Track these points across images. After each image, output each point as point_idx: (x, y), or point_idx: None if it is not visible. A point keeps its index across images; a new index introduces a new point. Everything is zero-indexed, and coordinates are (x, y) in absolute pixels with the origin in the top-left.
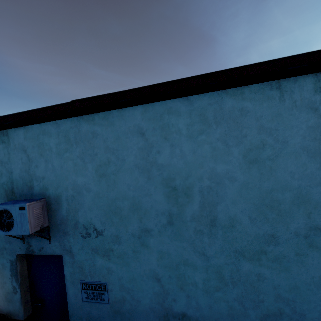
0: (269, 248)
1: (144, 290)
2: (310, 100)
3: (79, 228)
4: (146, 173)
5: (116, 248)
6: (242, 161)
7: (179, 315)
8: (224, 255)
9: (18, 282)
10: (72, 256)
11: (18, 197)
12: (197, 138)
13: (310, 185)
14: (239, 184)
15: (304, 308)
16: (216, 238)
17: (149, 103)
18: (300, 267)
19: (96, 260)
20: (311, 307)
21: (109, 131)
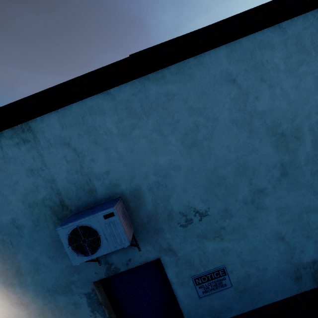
0: None
1: (269, 255)
2: None
3: (176, 218)
4: (247, 127)
5: (228, 224)
6: None
7: (309, 264)
8: None
9: (104, 315)
10: (174, 254)
11: (74, 209)
12: (298, 70)
13: None
14: None
15: None
16: None
17: (234, 40)
18: None
19: (205, 246)
20: None
21: (188, 87)
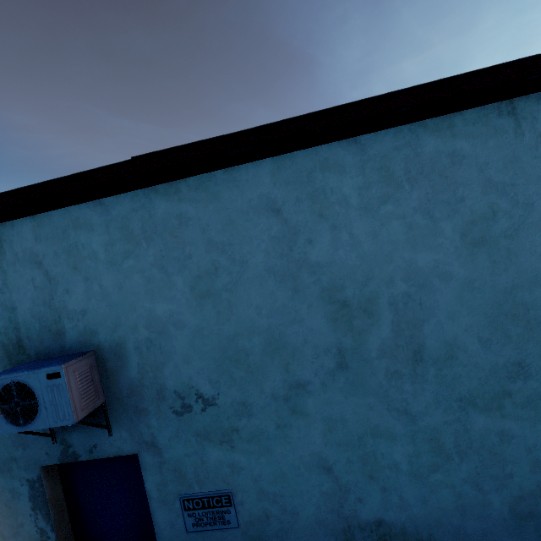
0: (515, 386)
1: (304, 492)
2: None
3: (169, 399)
4: (290, 282)
5: (244, 425)
6: (459, 244)
7: (371, 525)
8: (442, 408)
9: (49, 520)
10: (159, 453)
11: (34, 355)
12: (379, 210)
13: None
14: (459, 283)
15: None
16: (425, 381)
17: (285, 154)
18: None
19: (206, 452)
20: None
21: (210, 210)
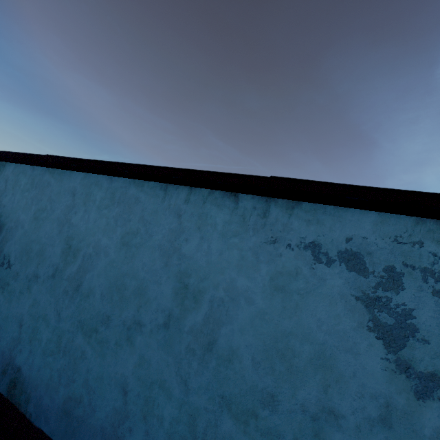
0: (101, 328)
1: (8, 332)
2: (180, 207)
3: (1, 257)
4: (61, 227)
5: (12, 284)
6: (119, 241)
7: (16, 368)
8: (71, 321)
9: None
10: None
11: None
12: (102, 211)
13: (151, 280)
14: (109, 260)
15: (98, 403)
16: (73, 303)
17: (89, 173)
18: (113, 358)
19: None
20: (103, 404)
21: (58, 185)
